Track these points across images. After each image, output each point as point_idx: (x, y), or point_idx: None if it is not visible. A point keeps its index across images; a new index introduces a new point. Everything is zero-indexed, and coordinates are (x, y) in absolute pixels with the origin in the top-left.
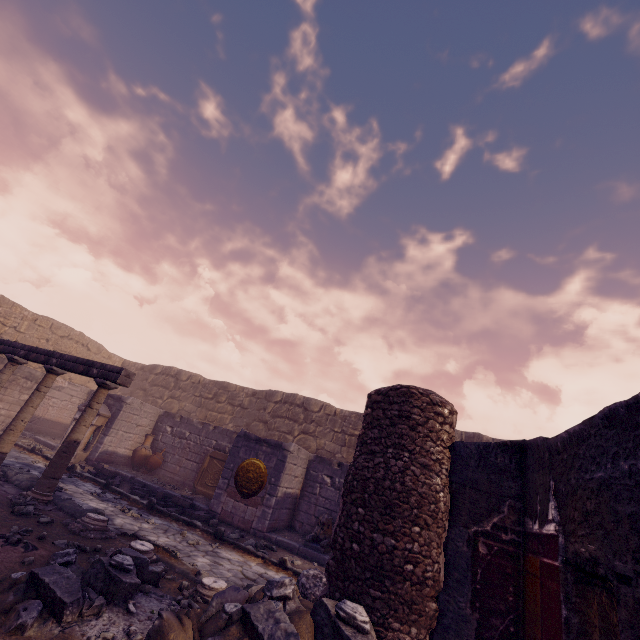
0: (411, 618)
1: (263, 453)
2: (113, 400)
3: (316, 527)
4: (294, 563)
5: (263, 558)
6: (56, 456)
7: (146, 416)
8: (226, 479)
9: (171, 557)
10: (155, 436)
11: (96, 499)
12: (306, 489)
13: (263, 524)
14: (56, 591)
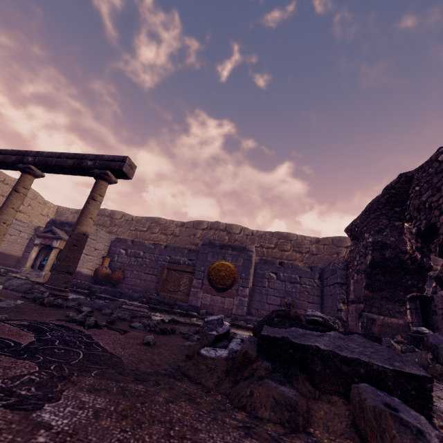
0: None
1: (229, 256)
2: (70, 227)
3: (282, 308)
4: None
5: None
6: (66, 249)
7: (101, 241)
8: (199, 279)
9: None
10: (111, 258)
11: None
12: (256, 284)
13: (242, 310)
14: (367, 361)
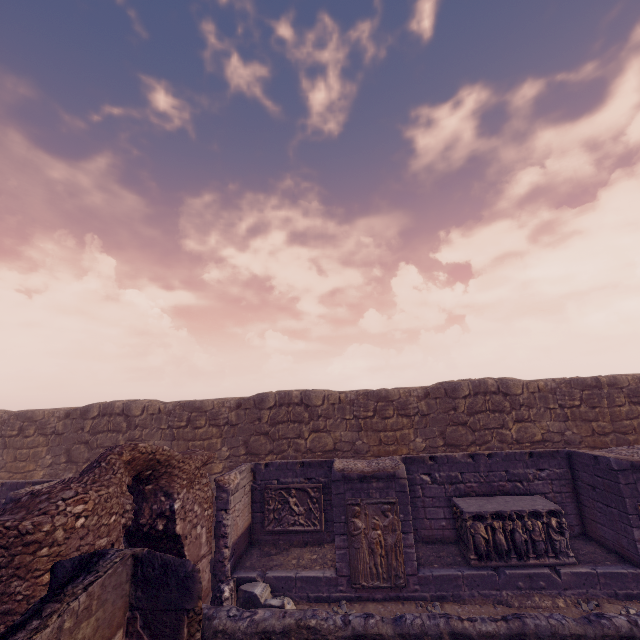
0: None
1: None
2: None
3: None
4: None
5: None
6: None
7: None
8: None
9: None
10: None
11: None
12: None
13: None
14: None
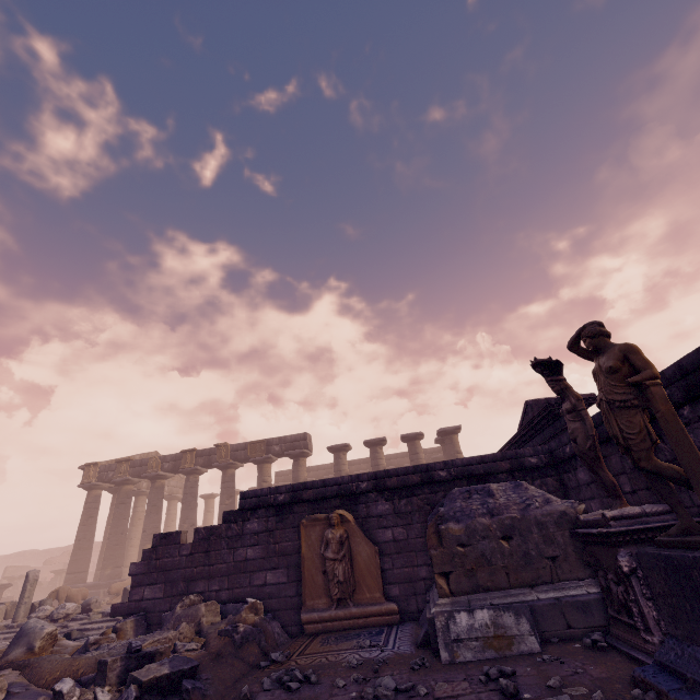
0: None
1: None
2: None
3: None
4: None
5: None
6: None
7: None
8: None
9: None
10: None
11: None
12: None
13: None
14: None
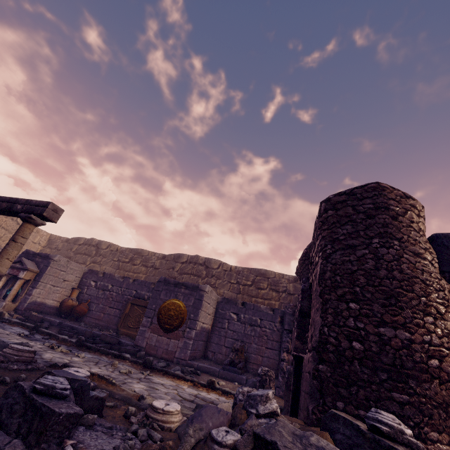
0: (449, 424)
1: (182, 294)
2: (41, 258)
3: (231, 353)
4: (219, 384)
5: (192, 381)
6: None
7: (72, 273)
8: (149, 318)
9: (108, 384)
10: (80, 290)
11: (23, 339)
12: (216, 325)
13: (185, 353)
14: None
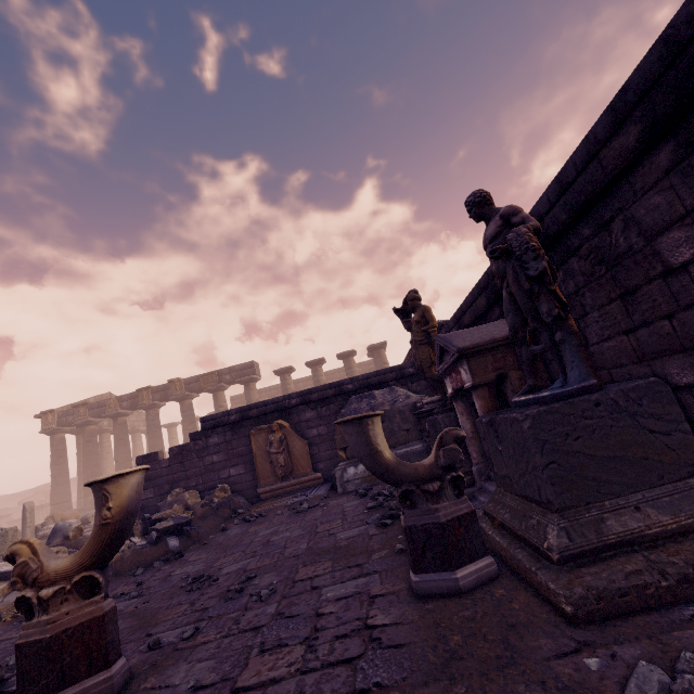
0: None
1: None
2: None
3: None
4: None
5: None
6: None
7: None
8: None
9: None
10: None
11: None
12: None
13: None
14: None
